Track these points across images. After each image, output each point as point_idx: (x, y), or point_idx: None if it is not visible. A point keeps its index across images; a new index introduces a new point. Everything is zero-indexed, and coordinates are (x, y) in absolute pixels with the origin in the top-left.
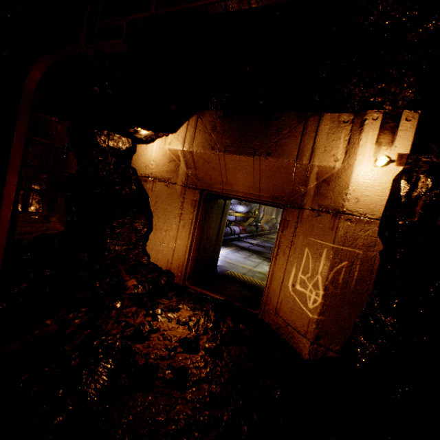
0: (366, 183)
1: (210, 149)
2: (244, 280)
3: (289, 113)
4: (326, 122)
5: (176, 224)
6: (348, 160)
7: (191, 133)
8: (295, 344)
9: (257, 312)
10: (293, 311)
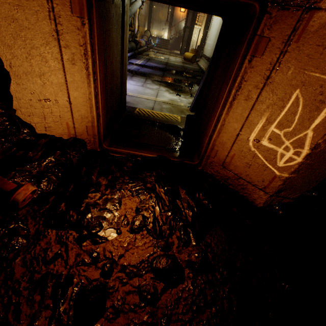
0: None
1: None
2: (160, 120)
3: None
4: None
5: (55, 59)
6: None
7: None
8: (248, 194)
9: (196, 163)
10: (250, 167)
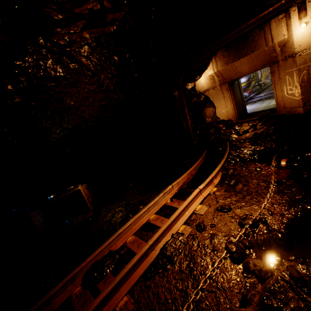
0: (300, 37)
1: (226, 65)
2: (264, 110)
3: (254, 31)
4: (273, 23)
5: (223, 101)
6: (289, 33)
7: (215, 64)
8: (296, 112)
9: (276, 114)
10: (291, 102)
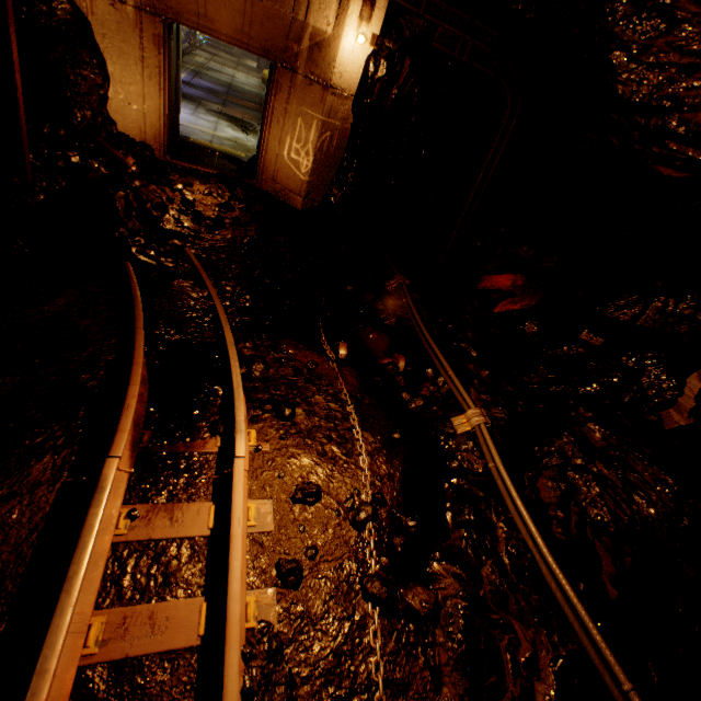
0: (349, 59)
1: None
2: (221, 152)
3: None
4: None
5: (140, 75)
6: (338, 29)
7: None
8: (292, 202)
9: (254, 183)
10: (289, 178)
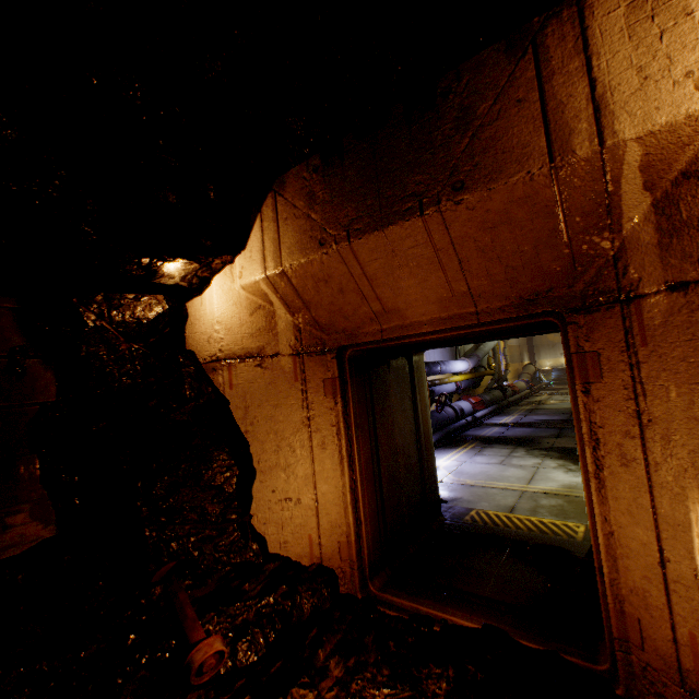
0: None
1: (317, 247)
2: (518, 534)
3: (476, 59)
4: (608, 1)
5: (304, 446)
6: None
7: (271, 234)
8: None
9: (603, 669)
10: None
